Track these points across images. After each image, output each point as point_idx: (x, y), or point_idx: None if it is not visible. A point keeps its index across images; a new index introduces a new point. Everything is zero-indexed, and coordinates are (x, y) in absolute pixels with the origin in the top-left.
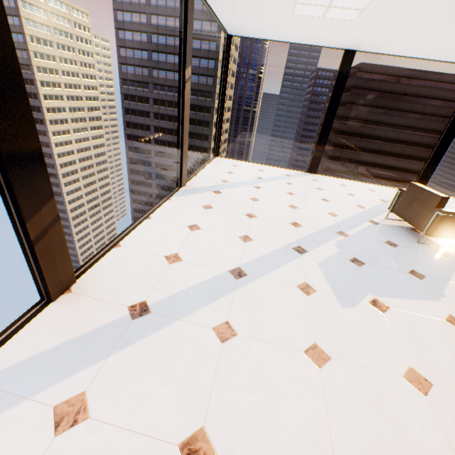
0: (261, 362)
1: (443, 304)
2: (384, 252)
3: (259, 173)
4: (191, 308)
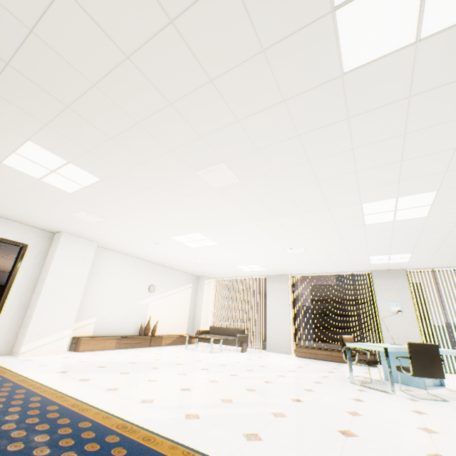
0: None
1: None
2: None
3: None
4: None
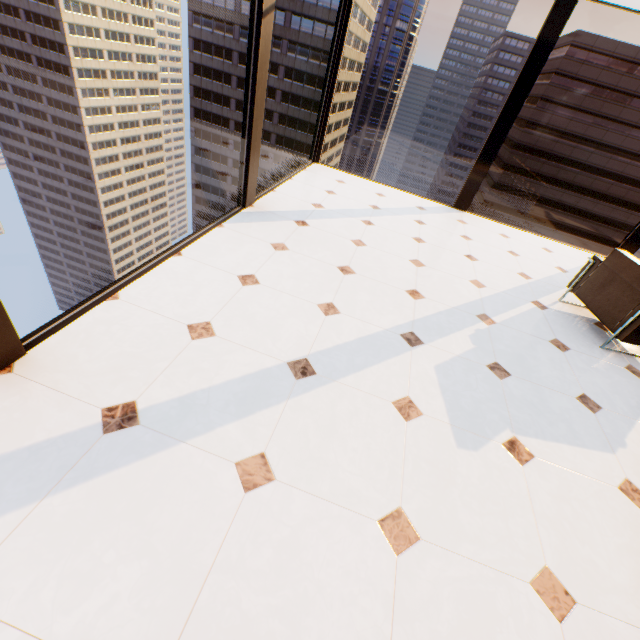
0: (302, 535)
1: (620, 460)
2: (546, 359)
3: (377, 198)
4: (209, 424)
